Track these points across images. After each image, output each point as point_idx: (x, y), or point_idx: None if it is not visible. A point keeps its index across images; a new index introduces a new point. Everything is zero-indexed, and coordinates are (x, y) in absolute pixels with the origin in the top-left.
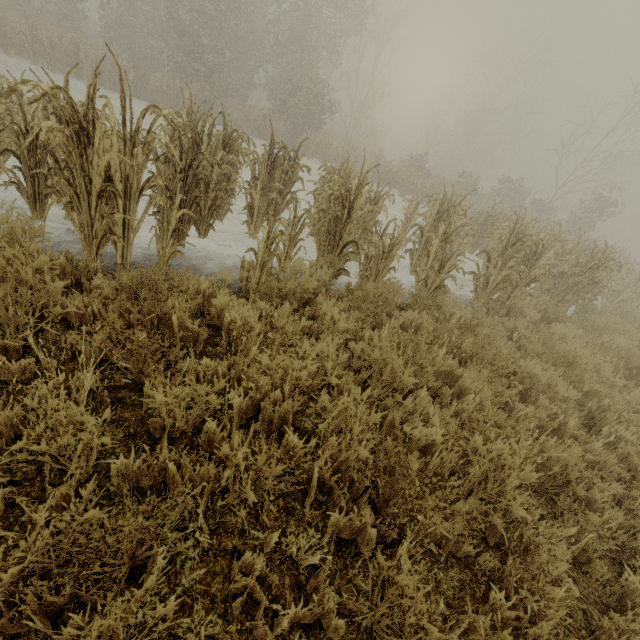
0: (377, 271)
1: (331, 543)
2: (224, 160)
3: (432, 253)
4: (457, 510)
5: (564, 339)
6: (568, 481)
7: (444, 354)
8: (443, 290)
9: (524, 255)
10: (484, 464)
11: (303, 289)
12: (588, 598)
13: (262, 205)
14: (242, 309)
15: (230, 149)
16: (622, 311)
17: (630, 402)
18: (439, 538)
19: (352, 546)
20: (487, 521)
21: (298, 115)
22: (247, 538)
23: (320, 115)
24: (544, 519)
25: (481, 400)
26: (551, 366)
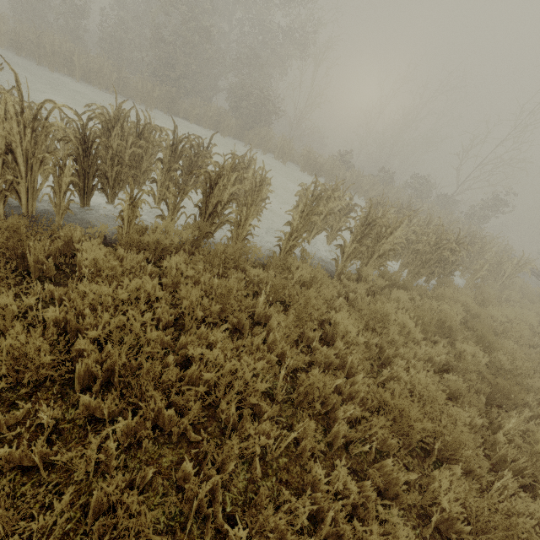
0: (237, 235)
1: (83, 419)
2: (136, 144)
3: (295, 226)
4: (193, 406)
5: (399, 302)
6: (324, 402)
7: (263, 300)
8: (290, 254)
9: (376, 233)
10: (230, 376)
11: (163, 243)
12: (292, 484)
13: (163, 180)
14: (93, 252)
15: (145, 136)
16: (475, 286)
17: (431, 353)
18: (179, 427)
19: (101, 424)
20: (229, 420)
21: (248, 114)
22: (14, 408)
23: (267, 115)
24: (291, 427)
25: (276, 336)
26: (359, 318)
